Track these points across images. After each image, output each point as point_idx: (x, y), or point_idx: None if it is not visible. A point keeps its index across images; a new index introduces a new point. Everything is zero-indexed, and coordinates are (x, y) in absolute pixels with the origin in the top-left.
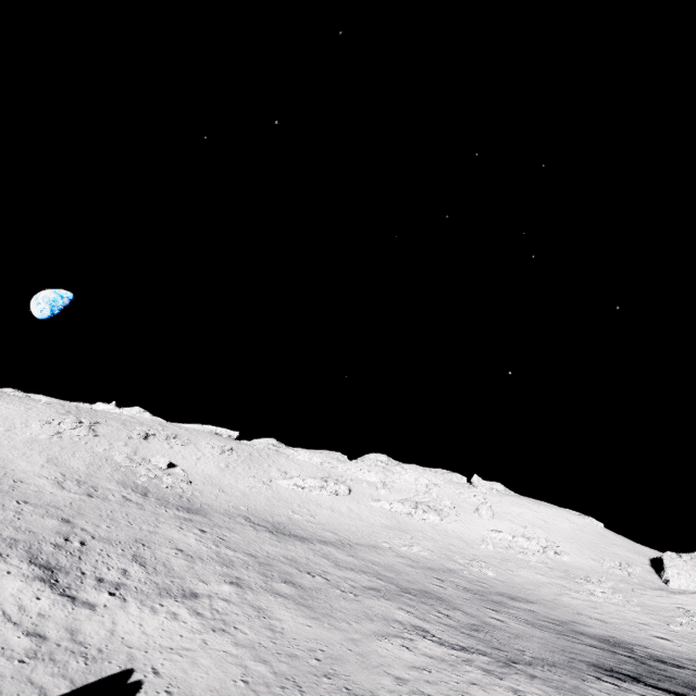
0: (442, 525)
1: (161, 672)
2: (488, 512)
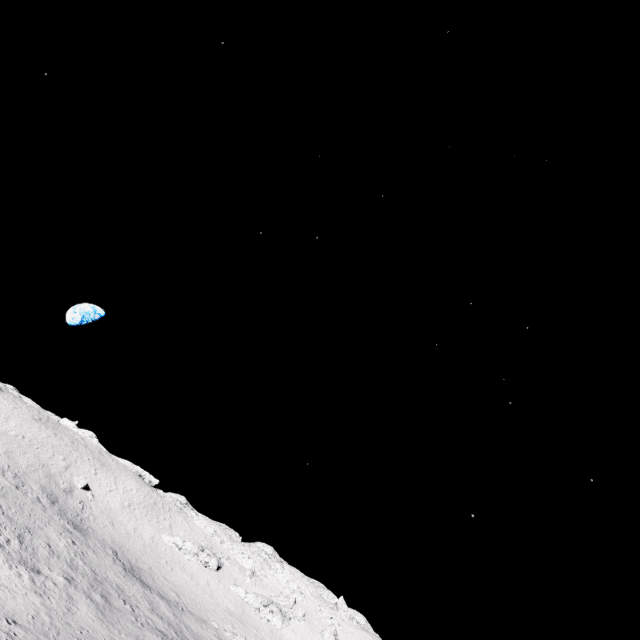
0: (281, 632)
1: None
2: (331, 636)
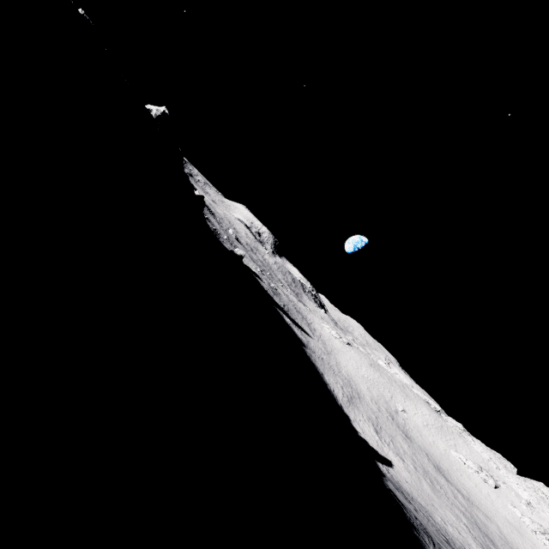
0: None
1: (396, 467)
2: None
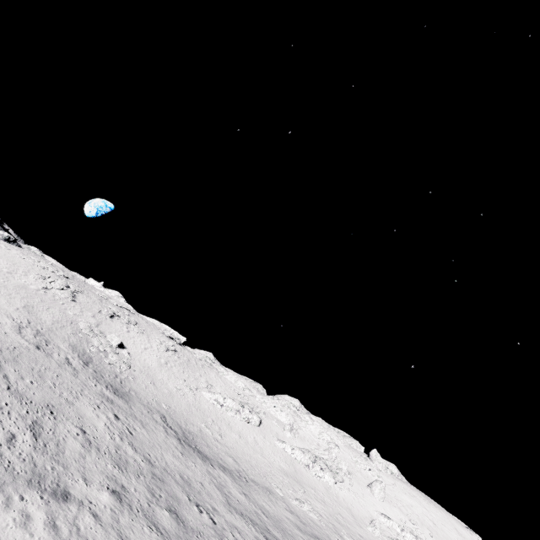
0: (334, 489)
1: None
2: (381, 492)
